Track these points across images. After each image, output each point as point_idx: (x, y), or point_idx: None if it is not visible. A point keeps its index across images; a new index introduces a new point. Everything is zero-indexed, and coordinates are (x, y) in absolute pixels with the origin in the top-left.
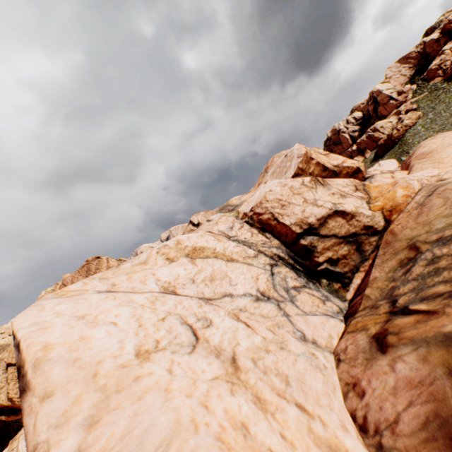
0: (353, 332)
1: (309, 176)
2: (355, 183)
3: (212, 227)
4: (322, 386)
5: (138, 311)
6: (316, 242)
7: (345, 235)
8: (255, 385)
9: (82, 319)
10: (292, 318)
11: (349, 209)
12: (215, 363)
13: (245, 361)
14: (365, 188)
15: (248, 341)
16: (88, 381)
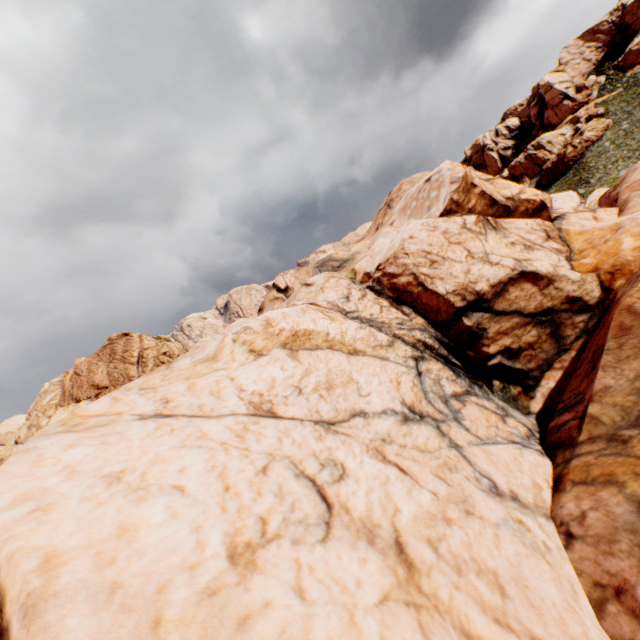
0: (587, 484)
1: (469, 214)
2: (545, 226)
3: (315, 295)
4: (556, 590)
5: (219, 458)
6: (486, 322)
7: (535, 312)
8: (452, 604)
9: (117, 483)
10: (466, 451)
11: (543, 269)
12: (371, 559)
13: (419, 548)
14: (562, 235)
15: (412, 503)
16: (143, 639)
